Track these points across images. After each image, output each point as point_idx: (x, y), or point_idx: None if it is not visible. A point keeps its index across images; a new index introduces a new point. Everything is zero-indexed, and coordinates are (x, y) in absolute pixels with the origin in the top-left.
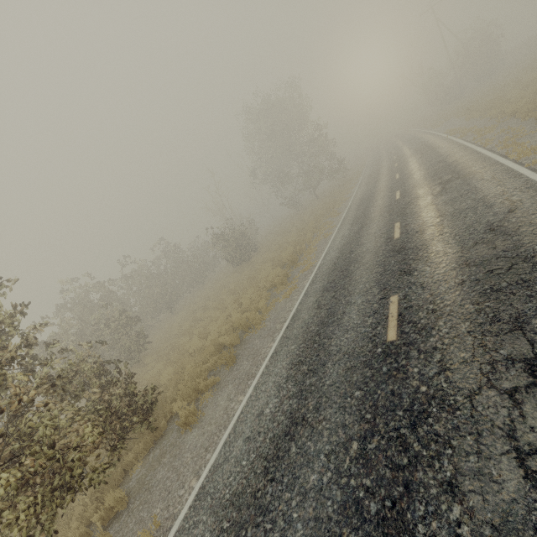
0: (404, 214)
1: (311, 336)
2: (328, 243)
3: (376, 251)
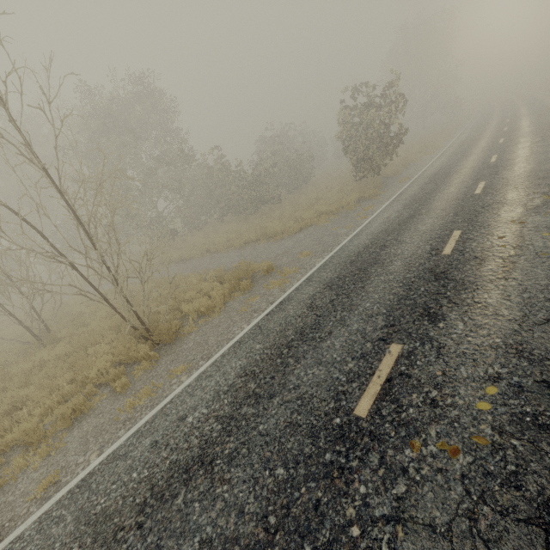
0: (510, 125)
1: (459, 151)
2: (452, 140)
3: (492, 134)
